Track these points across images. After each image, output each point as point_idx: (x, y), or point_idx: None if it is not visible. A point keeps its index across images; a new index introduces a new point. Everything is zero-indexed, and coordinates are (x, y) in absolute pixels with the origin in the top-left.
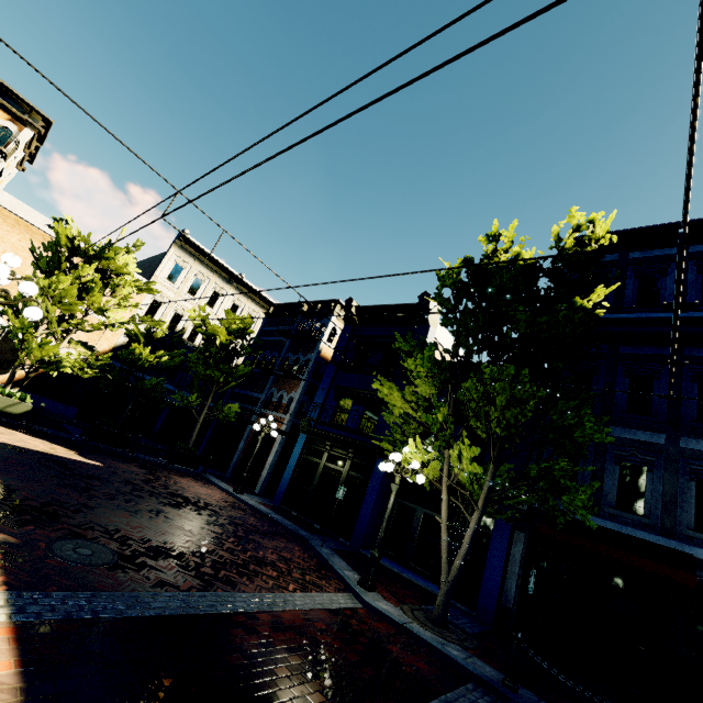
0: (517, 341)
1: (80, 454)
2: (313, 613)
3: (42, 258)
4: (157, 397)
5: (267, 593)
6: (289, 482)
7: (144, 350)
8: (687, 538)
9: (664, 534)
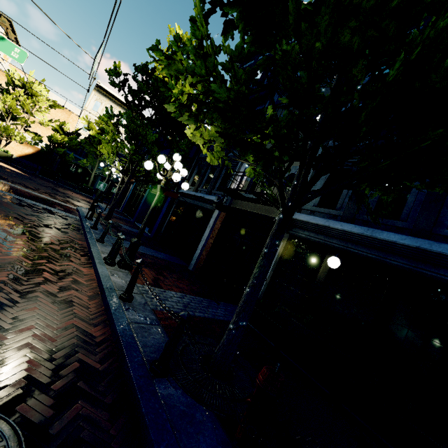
0: (150, 103)
1: (23, 173)
2: (37, 195)
3: (4, 89)
4: (70, 160)
5: (25, 189)
6: (127, 202)
7: (56, 135)
8: (213, 194)
9: (206, 193)
